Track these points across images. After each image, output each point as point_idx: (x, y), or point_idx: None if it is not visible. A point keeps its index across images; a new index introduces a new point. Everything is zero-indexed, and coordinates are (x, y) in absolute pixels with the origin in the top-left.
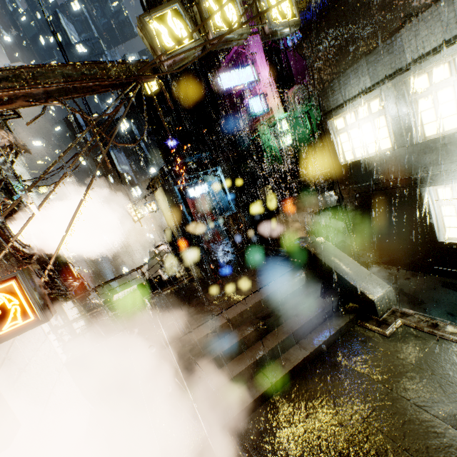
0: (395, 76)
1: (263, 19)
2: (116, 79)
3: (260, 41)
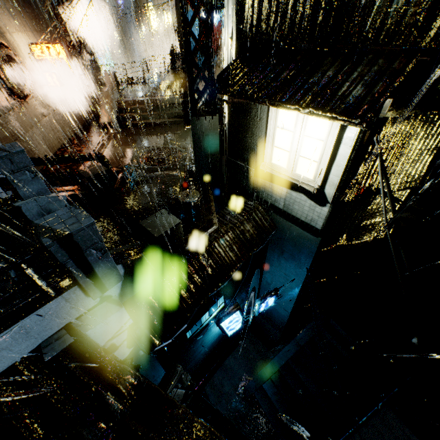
0: None
1: None
2: None
3: None
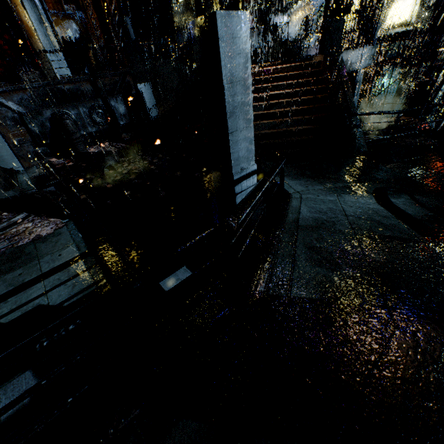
0: None
1: None
2: None
3: None
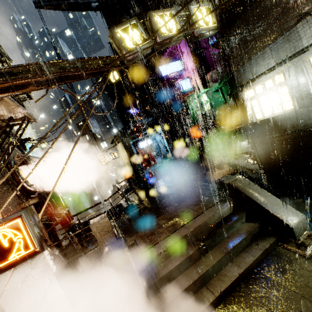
0: (294, 57)
1: (192, 27)
2: (96, 69)
3: (186, 44)
